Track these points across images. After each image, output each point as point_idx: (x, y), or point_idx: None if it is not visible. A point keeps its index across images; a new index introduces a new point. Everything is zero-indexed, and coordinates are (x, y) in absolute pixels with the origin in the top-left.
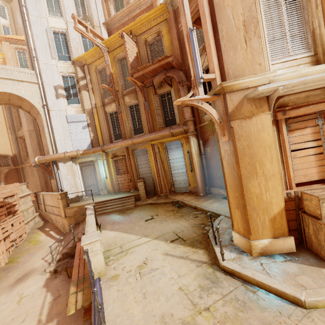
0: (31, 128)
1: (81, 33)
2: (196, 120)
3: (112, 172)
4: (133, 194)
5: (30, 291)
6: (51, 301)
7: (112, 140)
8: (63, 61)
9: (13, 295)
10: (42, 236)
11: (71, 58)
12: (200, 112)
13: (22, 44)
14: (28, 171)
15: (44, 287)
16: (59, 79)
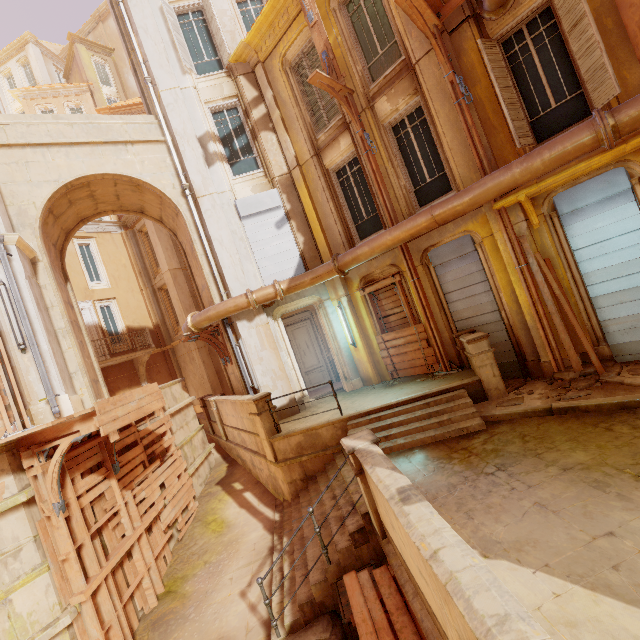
0: (175, 265)
1: None
2: None
3: (367, 327)
4: (460, 383)
5: None
6: None
7: (353, 241)
8: (208, 74)
9: None
10: (231, 508)
11: (223, 61)
12: None
13: (138, 113)
14: (184, 354)
15: None
16: (205, 119)
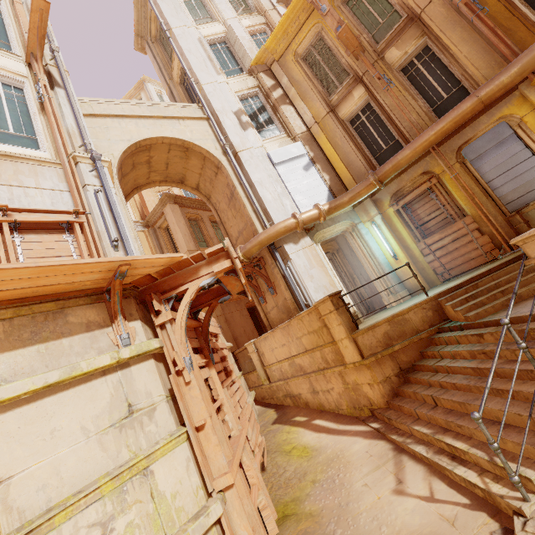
0: (192, 248)
1: None
2: None
3: (405, 238)
4: None
5: None
6: None
7: (376, 169)
8: (234, 75)
9: None
10: (306, 435)
11: (245, 67)
12: None
13: None
14: None
15: None
16: (236, 102)
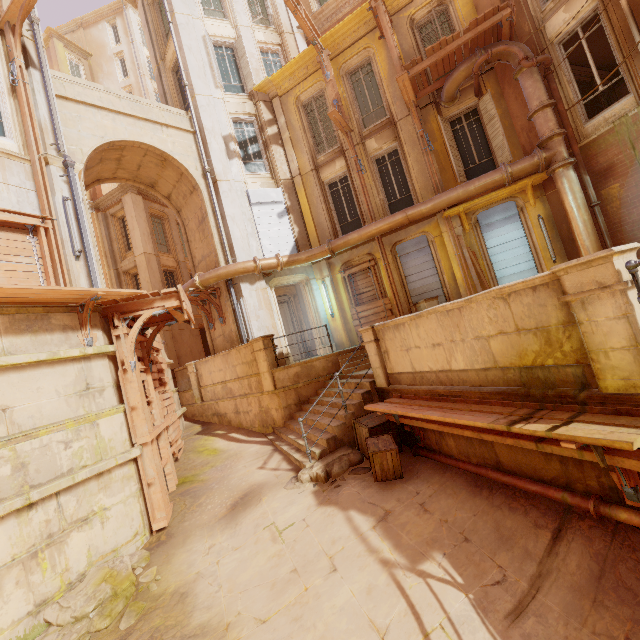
0: (150, 250)
1: (294, 10)
2: (569, 134)
3: (344, 302)
4: None
5: (292, 518)
6: (374, 524)
7: (338, 236)
8: (234, 93)
9: (247, 531)
10: (220, 443)
11: (247, 88)
12: (572, 120)
13: None
14: None
15: (324, 505)
16: (229, 125)
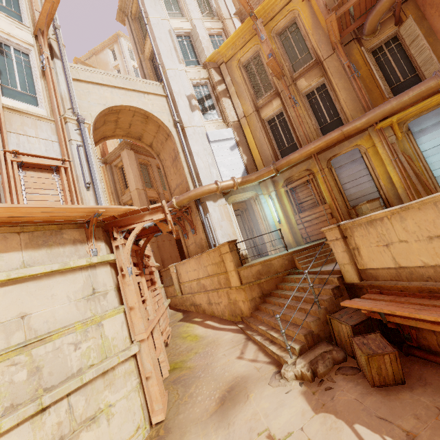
0: (140, 187)
1: None
2: None
3: (288, 211)
4: None
5: (287, 425)
6: None
7: (279, 159)
8: (192, 66)
9: (242, 435)
10: (199, 329)
11: (201, 61)
12: None
13: None
14: None
15: (321, 413)
16: (190, 87)
